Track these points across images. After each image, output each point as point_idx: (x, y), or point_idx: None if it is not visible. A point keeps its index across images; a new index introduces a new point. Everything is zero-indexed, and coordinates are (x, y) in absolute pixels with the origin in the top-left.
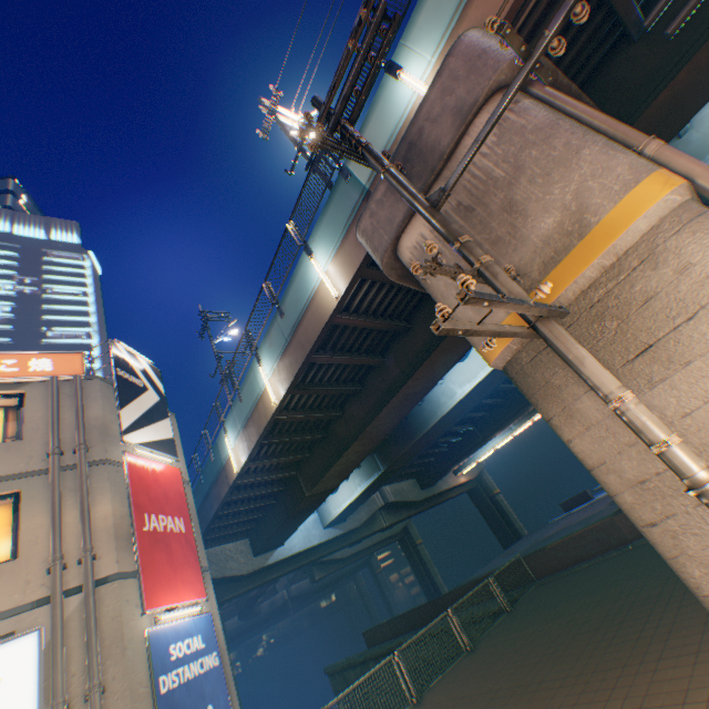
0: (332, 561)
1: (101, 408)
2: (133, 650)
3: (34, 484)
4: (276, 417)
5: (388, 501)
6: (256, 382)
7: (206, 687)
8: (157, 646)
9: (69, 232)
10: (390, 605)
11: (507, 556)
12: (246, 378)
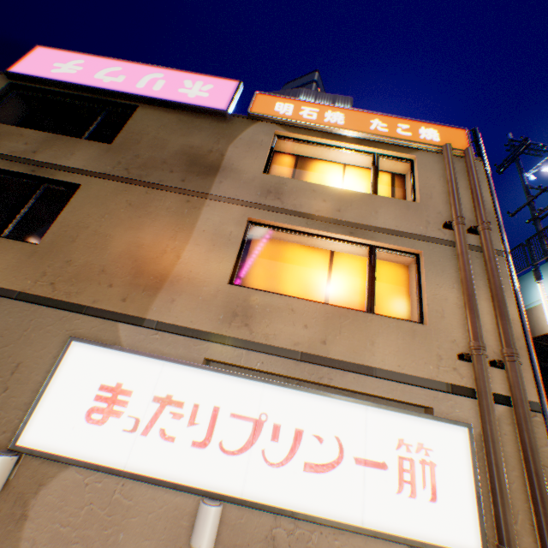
0: None
1: (485, 192)
2: None
3: (431, 251)
4: None
5: None
6: None
7: None
8: None
9: (344, 105)
10: None
11: None
12: None
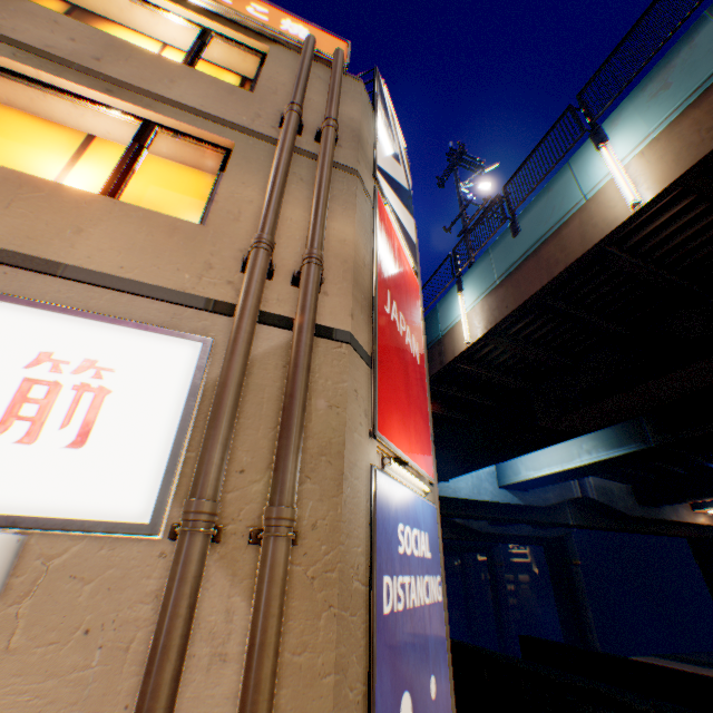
0: (465, 528)
1: (357, 112)
2: (350, 491)
3: (252, 148)
4: (602, 246)
5: (586, 495)
6: (571, 188)
7: (428, 636)
8: (383, 511)
9: None
10: (499, 605)
11: None
12: (542, 191)
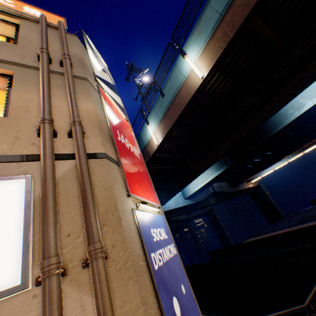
0: (177, 220)
1: (79, 51)
2: (126, 223)
3: (25, 73)
4: (195, 95)
5: (215, 191)
6: (179, 74)
7: (176, 270)
8: (143, 226)
9: None
10: (197, 244)
11: (287, 223)
12: (168, 77)
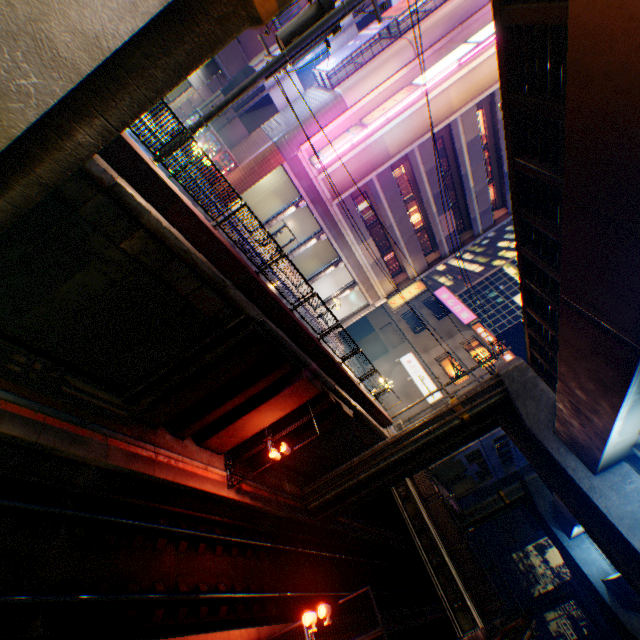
0: None
1: None
2: None
3: (471, 378)
4: None
5: None
6: None
7: None
8: None
9: None
10: None
11: None
12: None
